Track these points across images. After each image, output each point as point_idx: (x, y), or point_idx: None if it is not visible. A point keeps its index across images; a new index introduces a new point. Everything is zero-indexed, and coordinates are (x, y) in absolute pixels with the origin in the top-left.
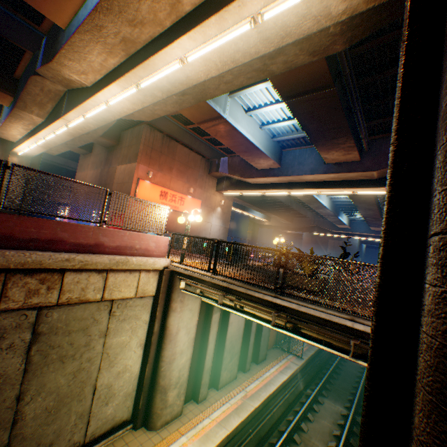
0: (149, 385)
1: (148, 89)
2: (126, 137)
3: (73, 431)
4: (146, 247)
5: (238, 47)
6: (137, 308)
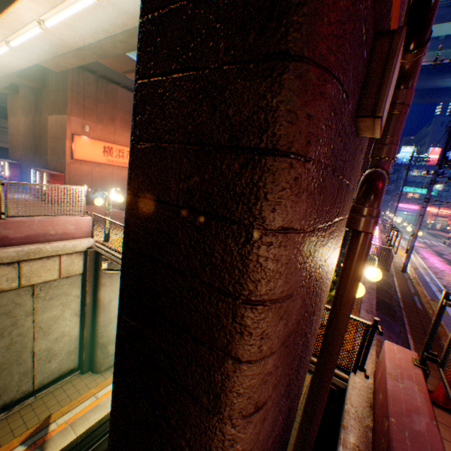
0: (90, 343)
1: (24, 47)
2: (51, 78)
3: (20, 385)
4: (64, 231)
5: (99, 17)
6: (64, 287)
